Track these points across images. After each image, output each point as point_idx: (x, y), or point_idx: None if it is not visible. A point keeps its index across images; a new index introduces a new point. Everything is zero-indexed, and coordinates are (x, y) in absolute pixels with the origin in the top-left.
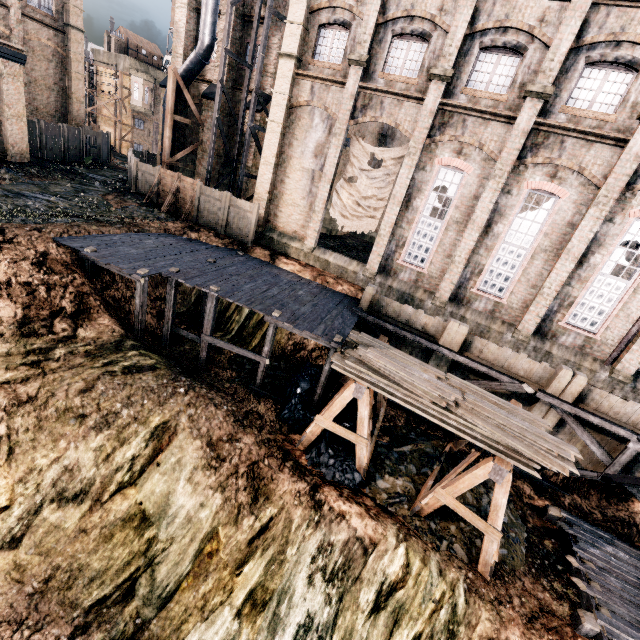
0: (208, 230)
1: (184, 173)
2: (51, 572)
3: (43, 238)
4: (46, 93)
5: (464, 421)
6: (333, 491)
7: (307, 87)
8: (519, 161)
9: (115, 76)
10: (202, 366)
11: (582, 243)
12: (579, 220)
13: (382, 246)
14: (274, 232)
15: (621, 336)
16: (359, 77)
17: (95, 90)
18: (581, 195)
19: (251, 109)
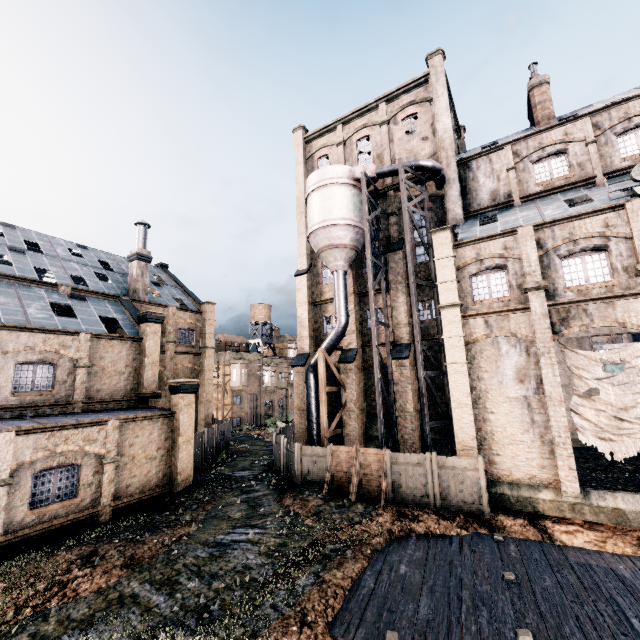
0: (420, 509)
1: None
2: None
3: (320, 639)
4: None
5: None
6: None
7: (479, 323)
8: None
9: (217, 369)
10: None
11: None
12: None
13: None
14: (500, 484)
15: None
16: (544, 298)
17: None
18: None
19: (419, 359)
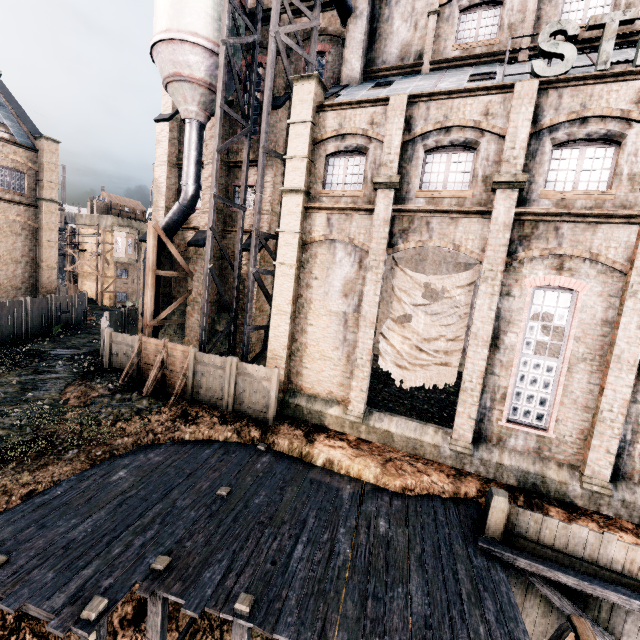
0: (209, 411)
1: (172, 326)
2: None
3: None
4: (12, 266)
5: None
6: None
7: (322, 220)
8: None
9: (97, 234)
10: None
11: None
12: None
13: (472, 404)
14: (300, 396)
15: None
16: (391, 200)
17: (76, 250)
18: None
19: (252, 253)
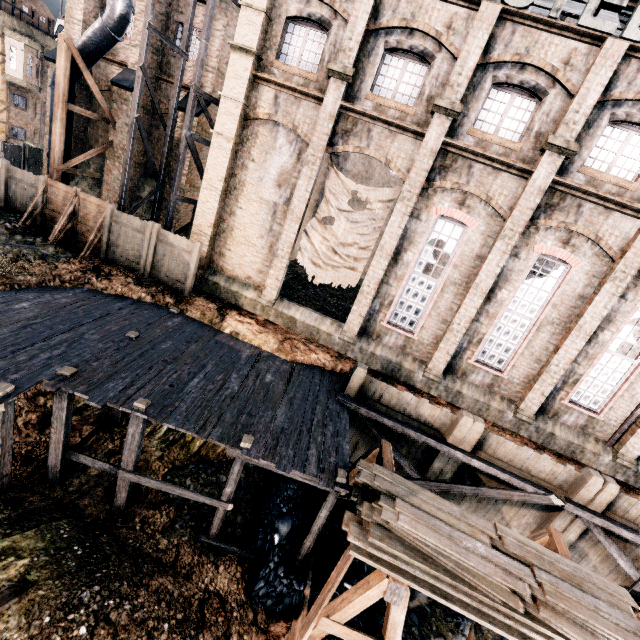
0: (124, 272)
1: (86, 180)
2: None
3: None
4: None
5: (552, 633)
6: None
7: (269, 95)
8: (531, 222)
9: None
10: (119, 511)
11: (595, 320)
12: (590, 293)
13: (365, 305)
14: (220, 276)
15: (624, 417)
16: (341, 94)
17: None
18: (594, 266)
19: (188, 113)
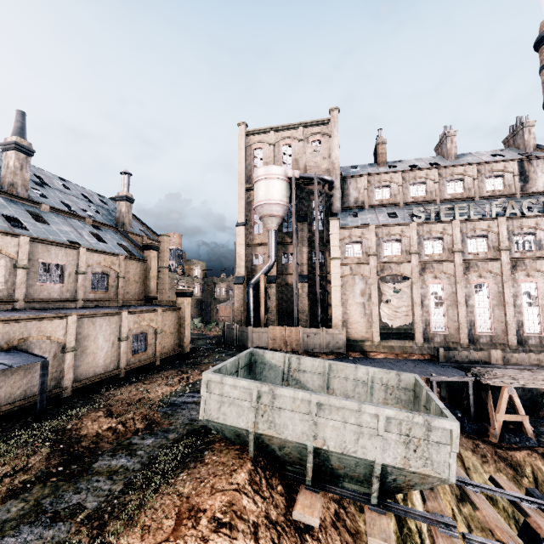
0: (317, 352)
1: None
2: (494, 539)
3: None
4: None
5: None
6: (539, 448)
7: (347, 268)
8: (464, 274)
9: None
10: None
11: (510, 298)
12: (501, 289)
13: (420, 328)
14: (349, 341)
15: None
16: (375, 259)
17: None
18: (495, 280)
19: (318, 283)
